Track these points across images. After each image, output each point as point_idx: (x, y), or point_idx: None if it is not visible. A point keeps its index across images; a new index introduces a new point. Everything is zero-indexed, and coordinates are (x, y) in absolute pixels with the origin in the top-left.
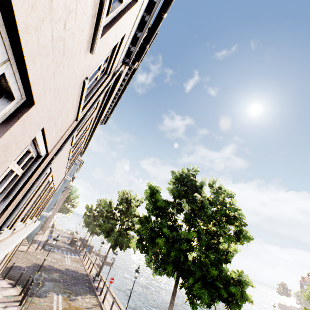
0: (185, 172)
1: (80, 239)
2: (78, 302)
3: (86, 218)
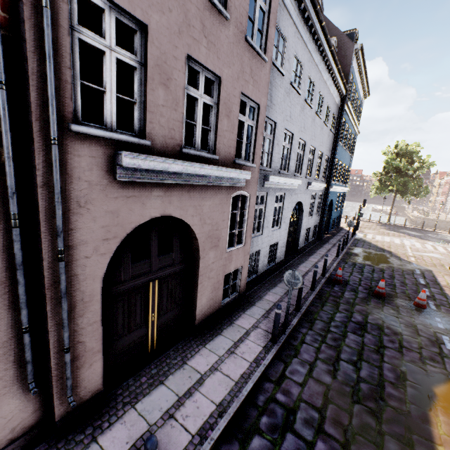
0: None
1: None
2: None
3: None
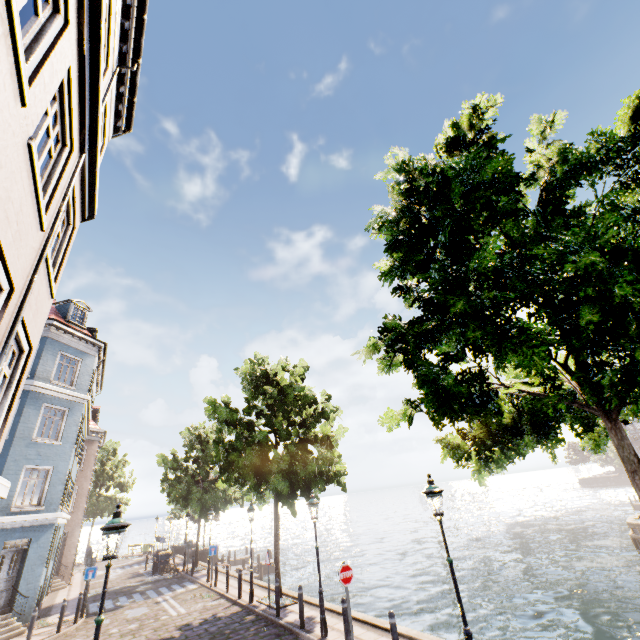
0: (465, 119)
1: (173, 550)
2: None
3: (172, 487)
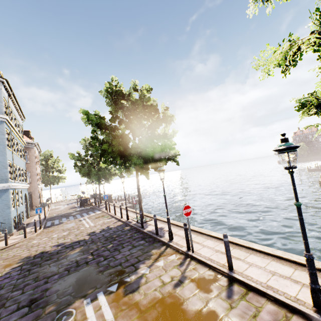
0: None
1: (91, 197)
2: (149, 284)
3: (80, 169)
